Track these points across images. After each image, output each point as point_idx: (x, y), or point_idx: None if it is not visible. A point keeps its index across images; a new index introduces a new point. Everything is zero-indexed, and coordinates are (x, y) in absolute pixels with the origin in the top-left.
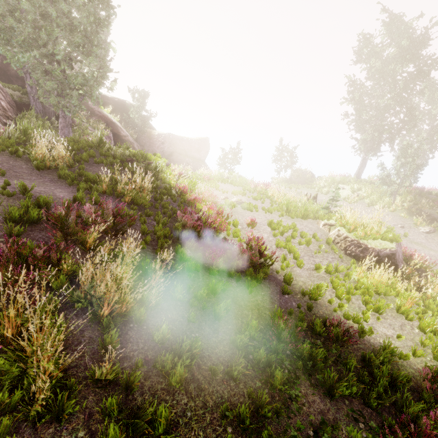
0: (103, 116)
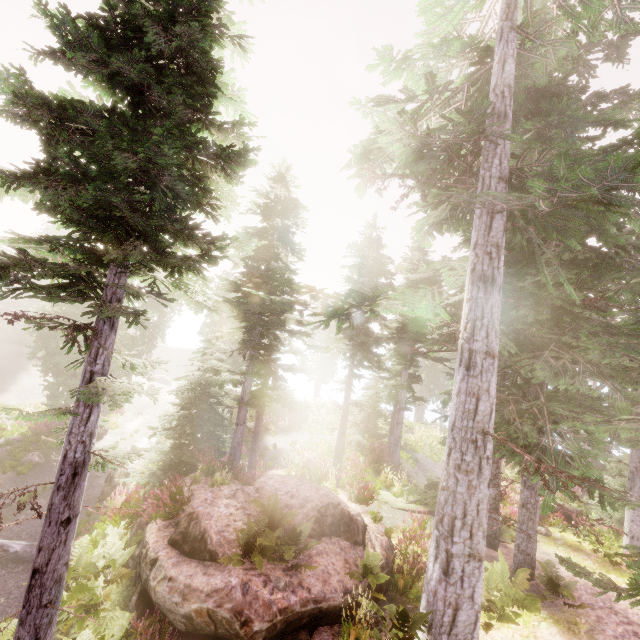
0: None
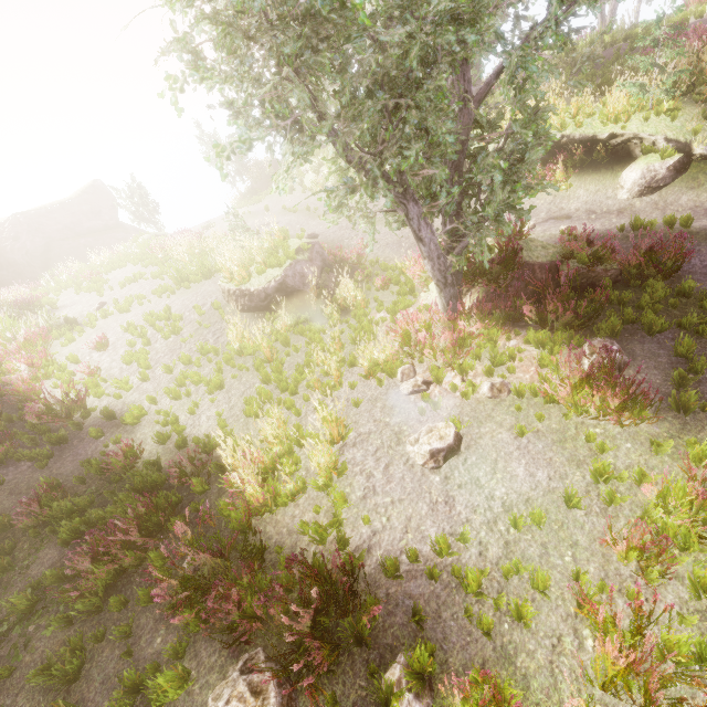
0: None
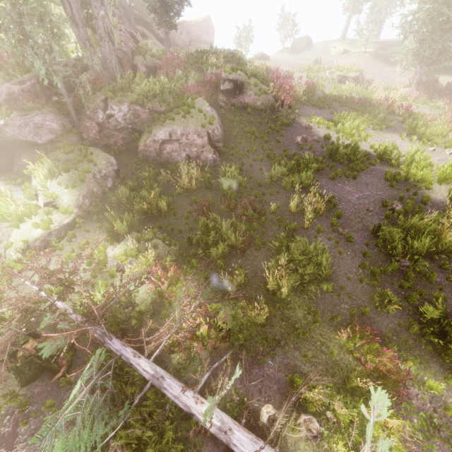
0: (139, 17)
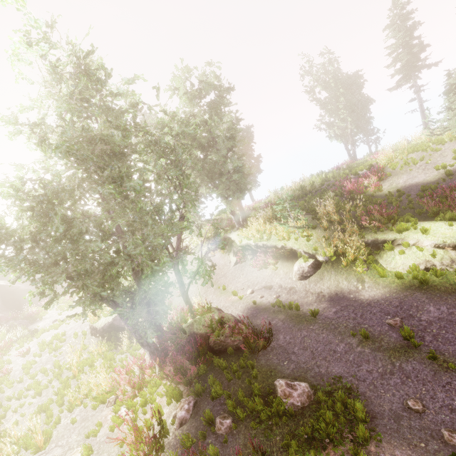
0: None
